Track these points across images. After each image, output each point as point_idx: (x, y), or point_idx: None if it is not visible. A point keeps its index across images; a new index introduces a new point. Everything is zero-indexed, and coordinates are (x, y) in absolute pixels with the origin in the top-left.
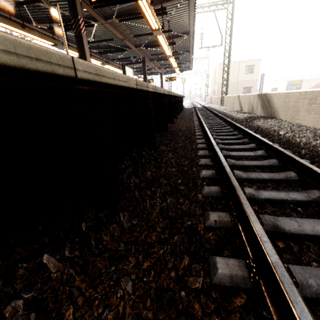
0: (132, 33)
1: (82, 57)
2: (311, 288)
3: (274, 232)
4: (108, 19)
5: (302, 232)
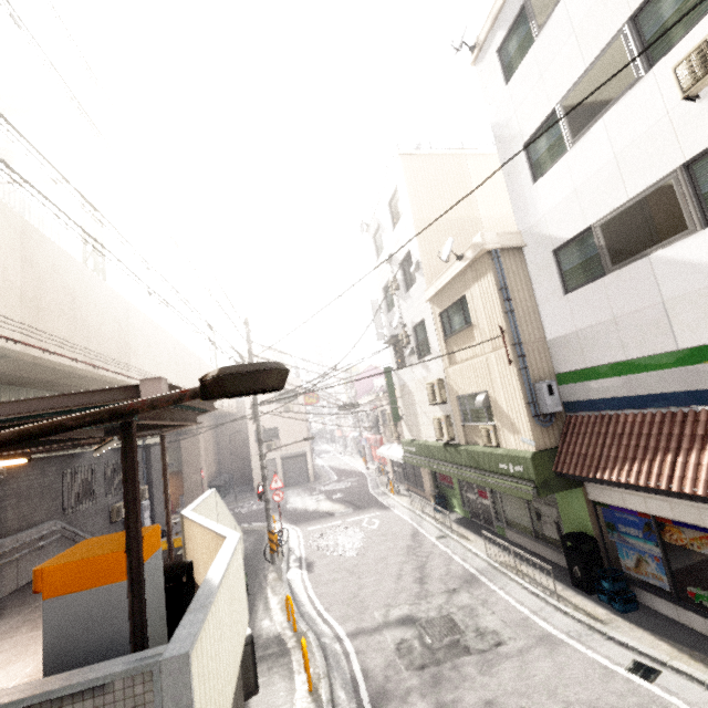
0: None
1: None
2: None
3: None
4: None
5: None
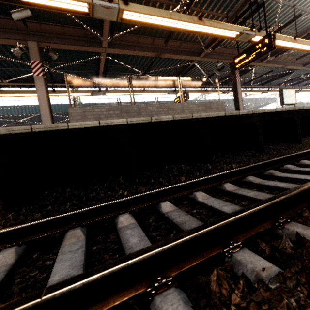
0: (295, 56)
1: (236, 97)
2: (248, 179)
3: (269, 175)
4: (264, 60)
5: (285, 176)
